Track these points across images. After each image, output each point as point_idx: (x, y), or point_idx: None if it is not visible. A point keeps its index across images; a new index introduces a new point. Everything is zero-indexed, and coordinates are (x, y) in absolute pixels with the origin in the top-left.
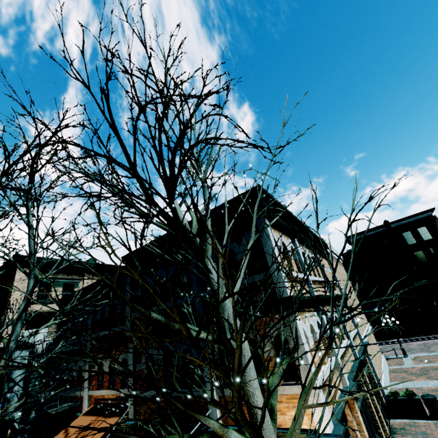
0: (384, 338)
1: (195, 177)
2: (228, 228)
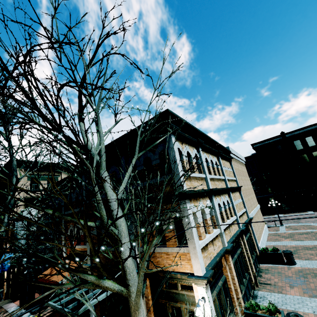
0: (271, 213)
1: (103, 106)
2: (96, 152)
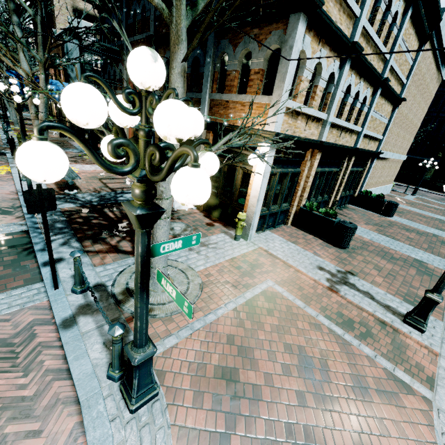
0: (411, 184)
1: None
2: None
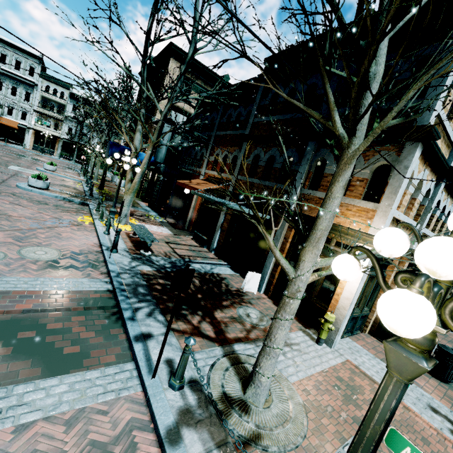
0: None
1: None
2: None
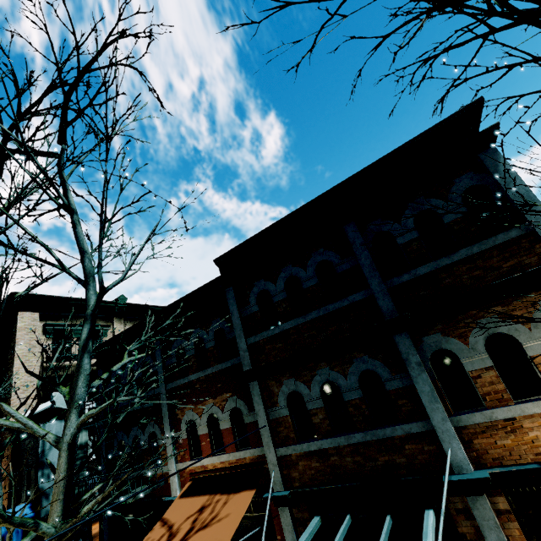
0: None
1: None
2: None
